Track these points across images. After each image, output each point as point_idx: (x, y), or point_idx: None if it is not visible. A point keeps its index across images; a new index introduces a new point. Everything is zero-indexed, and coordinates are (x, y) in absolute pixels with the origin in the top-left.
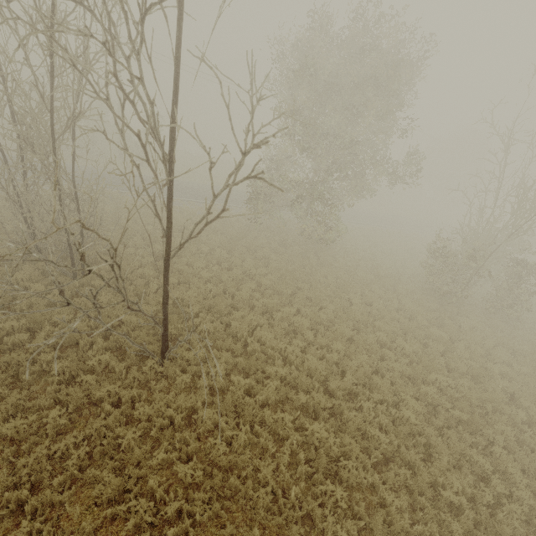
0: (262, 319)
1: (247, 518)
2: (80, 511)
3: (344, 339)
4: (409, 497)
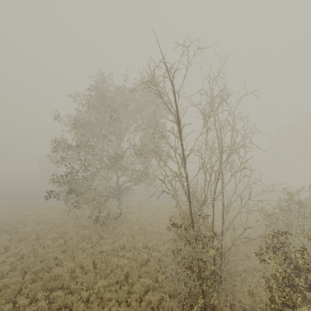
0: None
1: None
2: None
3: None
4: None
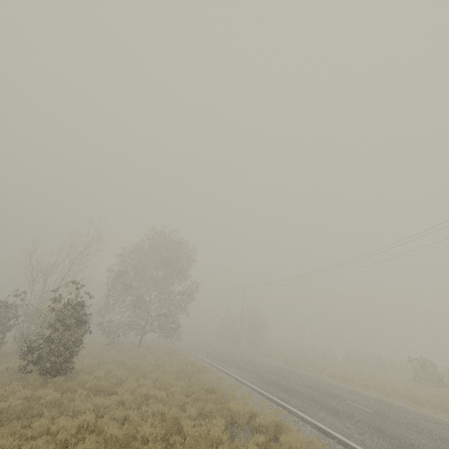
0: None
1: None
2: None
3: None
4: None
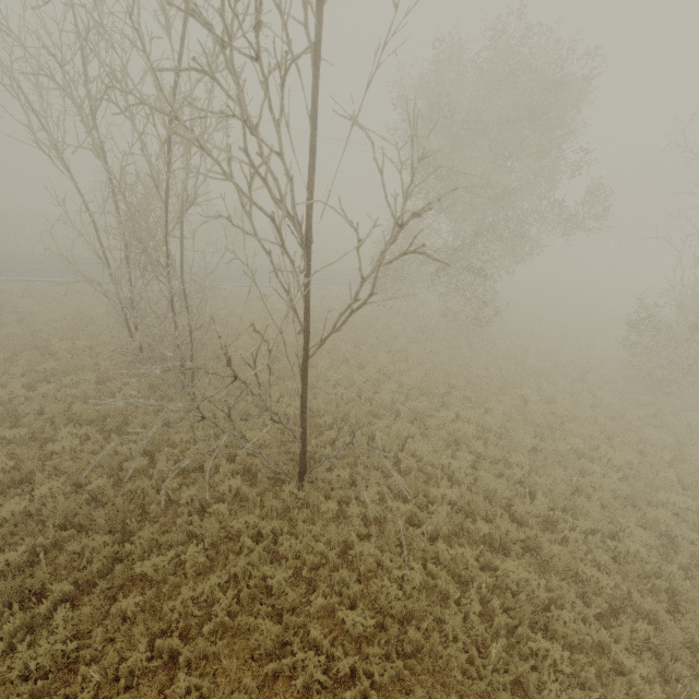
0: (412, 428)
1: (437, 683)
2: (237, 666)
3: (526, 449)
4: (656, 664)
